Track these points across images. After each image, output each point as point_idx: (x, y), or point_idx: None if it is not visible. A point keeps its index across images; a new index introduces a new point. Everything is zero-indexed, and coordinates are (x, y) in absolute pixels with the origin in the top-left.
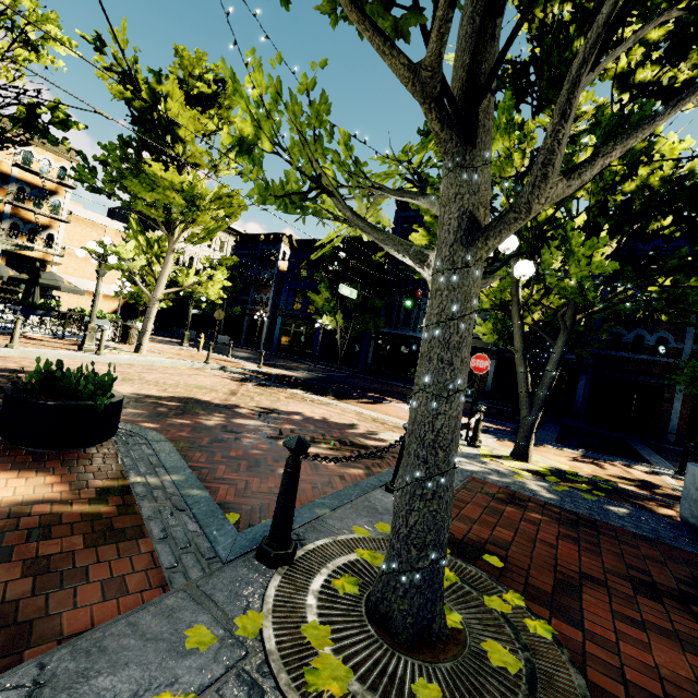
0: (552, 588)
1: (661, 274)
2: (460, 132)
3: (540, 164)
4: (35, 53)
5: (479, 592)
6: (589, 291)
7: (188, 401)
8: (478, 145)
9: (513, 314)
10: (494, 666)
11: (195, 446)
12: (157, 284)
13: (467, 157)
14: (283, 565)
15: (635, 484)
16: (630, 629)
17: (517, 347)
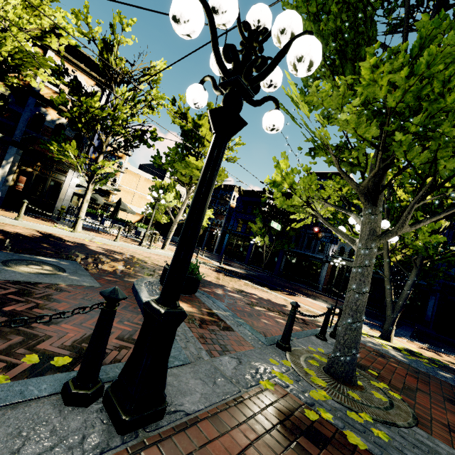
0: (402, 389)
1: None
2: (371, 201)
3: (401, 222)
4: (152, 110)
5: (368, 379)
6: (430, 250)
7: (202, 280)
8: (377, 206)
9: (384, 255)
10: (376, 397)
11: (221, 302)
12: (178, 214)
13: (373, 210)
14: (287, 351)
15: None
16: (438, 409)
17: (386, 274)
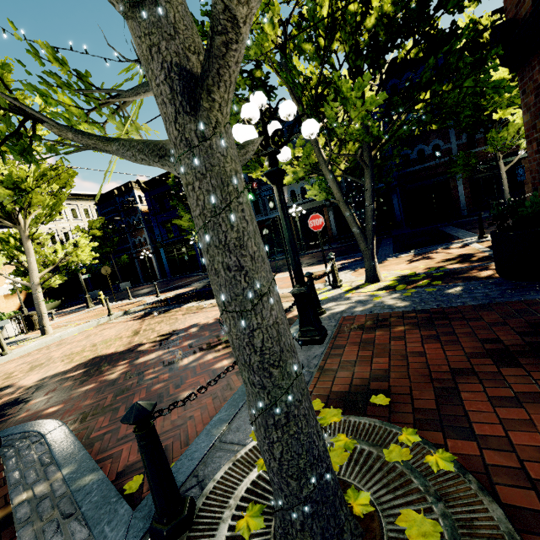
0: (435, 400)
1: (421, 90)
2: None
3: None
4: None
5: (377, 448)
6: (372, 127)
7: (93, 363)
8: None
9: (324, 172)
10: None
11: (99, 411)
12: (29, 271)
13: None
14: (181, 535)
15: (457, 261)
16: (510, 410)
17: (337, 197)
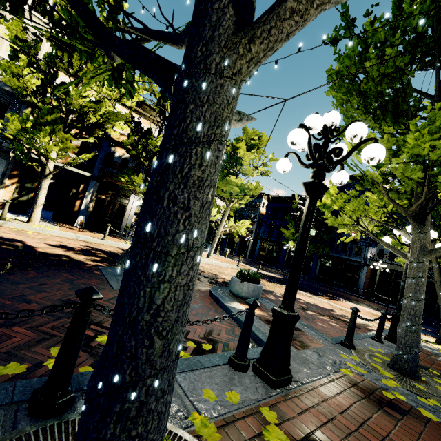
0: None
1: None
2: (419, 222)
3: None
4: None
5: (430, 376)
6: None
7: None
8: (425, 225)
9: (432, 261)
10: None
11: None
12: (220, 226)
13: (421, 229)
14: (352, 349)
15: None
16: None
17: (436, 279)
